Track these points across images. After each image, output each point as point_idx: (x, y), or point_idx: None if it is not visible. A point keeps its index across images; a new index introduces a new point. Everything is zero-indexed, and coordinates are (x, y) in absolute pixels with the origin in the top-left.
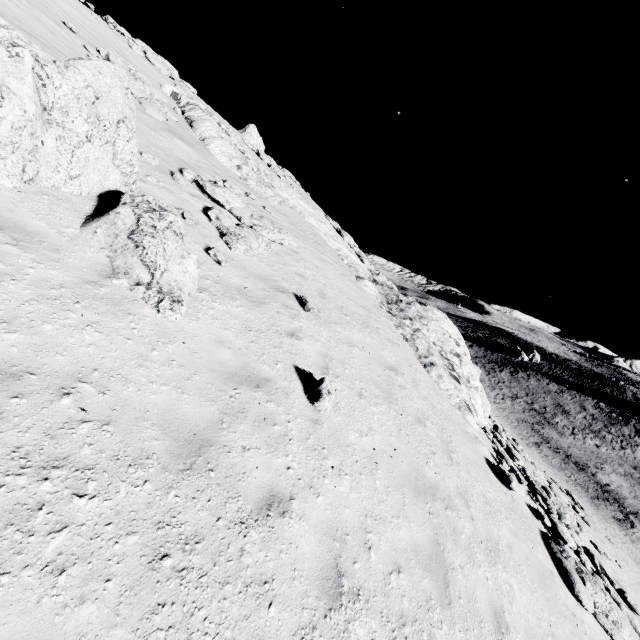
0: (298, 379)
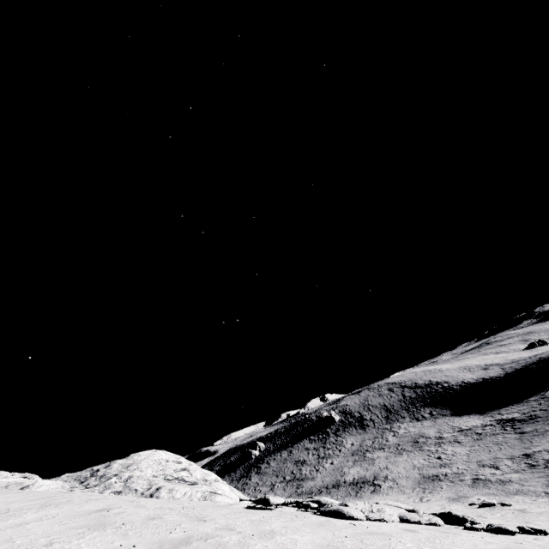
0: None
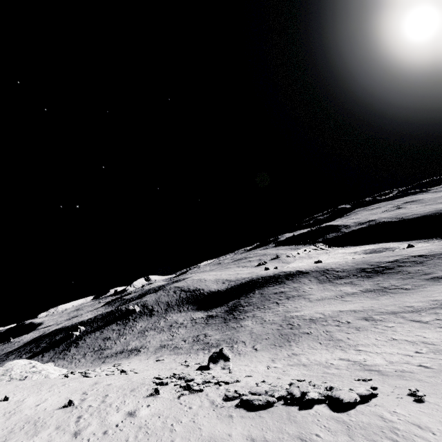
0: None
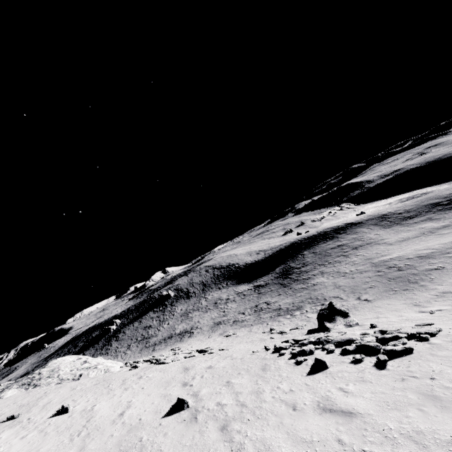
0: (55, 417)
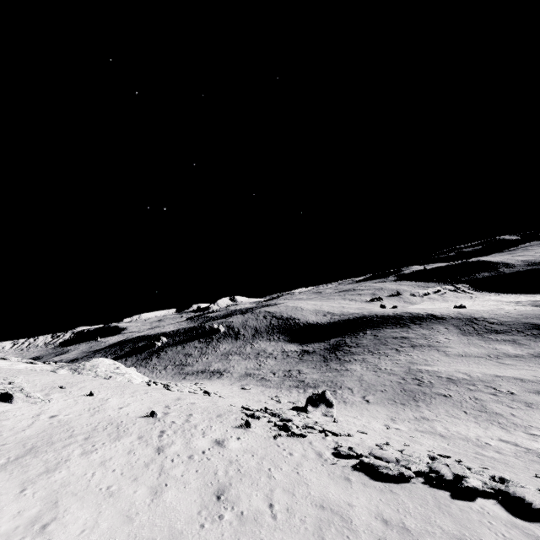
0: (85, 396)
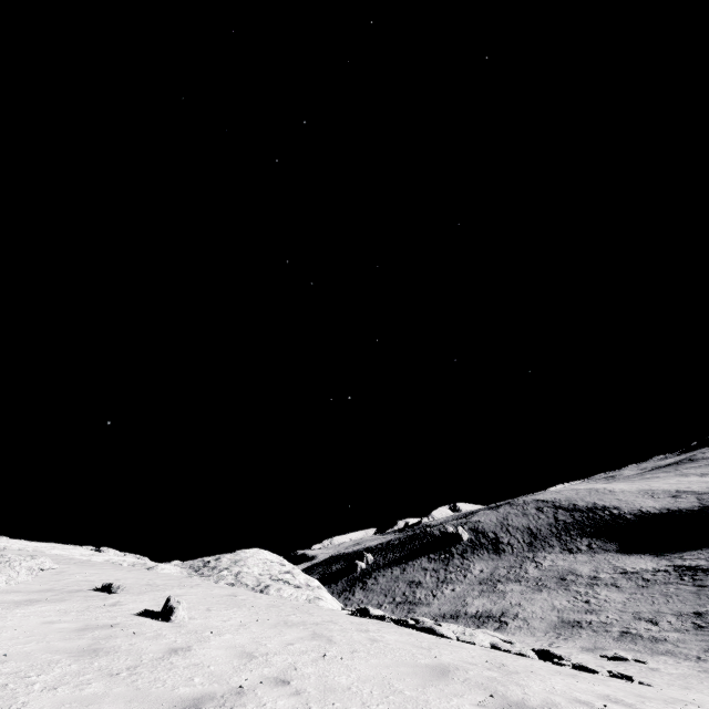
0: (144, 617)
